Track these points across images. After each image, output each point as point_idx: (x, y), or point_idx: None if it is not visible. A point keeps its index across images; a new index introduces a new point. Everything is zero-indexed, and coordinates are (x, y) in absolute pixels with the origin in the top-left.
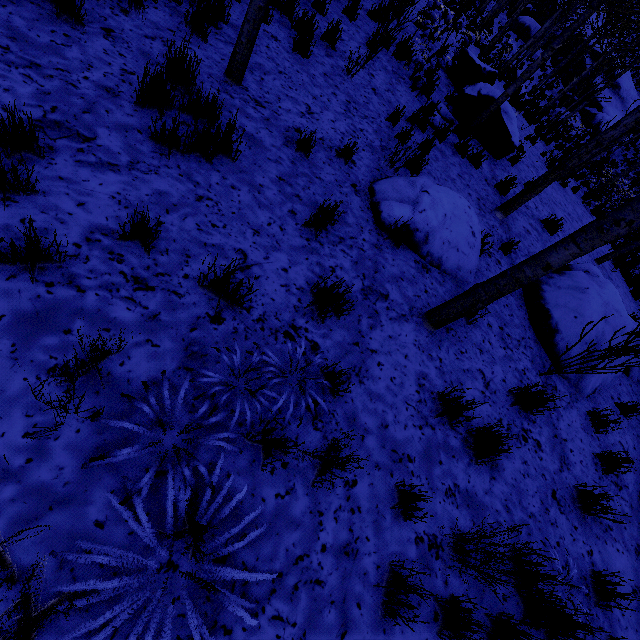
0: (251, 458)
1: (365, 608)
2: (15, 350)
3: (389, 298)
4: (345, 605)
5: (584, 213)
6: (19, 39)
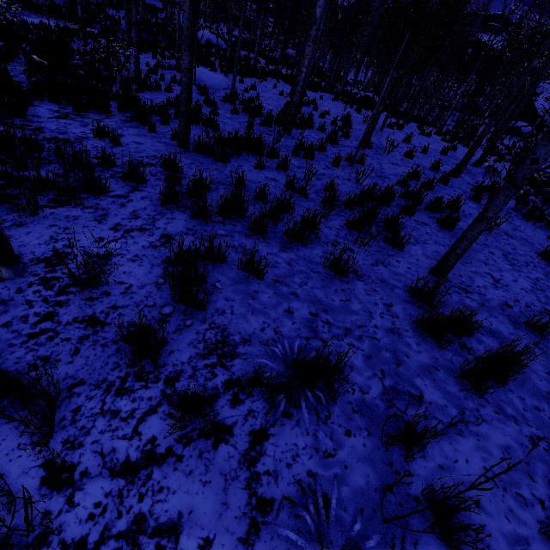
0: None
1: None
2: None
3: None
4: None
5: None
6: (327, 309)
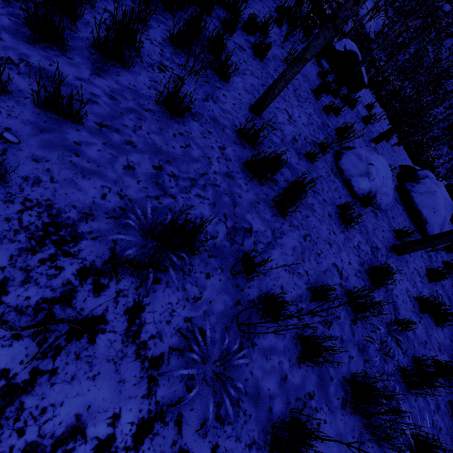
0: (402, 390)
1: (451, 427)
2: (328, 407)
3: (378, 248)
4: (448, 431)
5: (376, 103)
6: (170, 159)
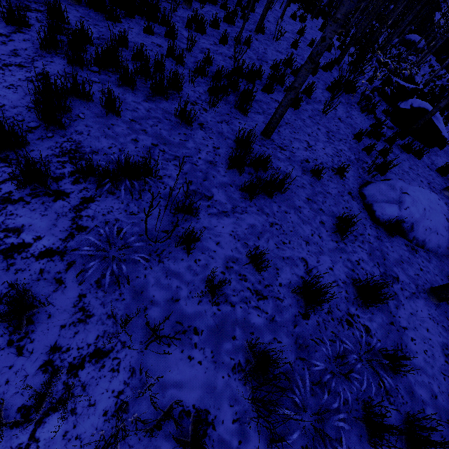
0: (358, 433)
1: None
2: (213, 355)
3: (399, 280)
4: None
5: None
6: (167, 143)
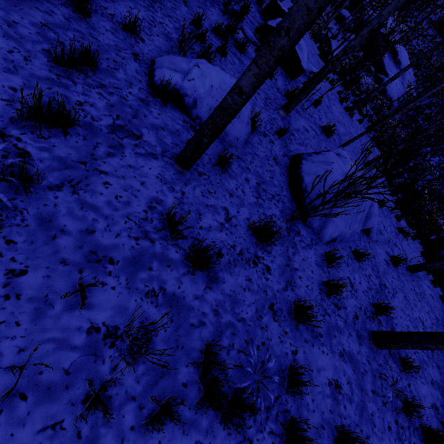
0: None
1: None
2: None
3: (141, 139)
4: None
5: (365, 137)
6: None
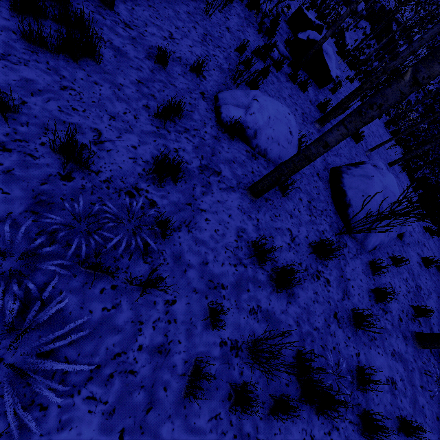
0: (84, 281)
1: (170, 391)
2: None
3: (221, 174)
4: (153, 389)
5: (384, 133)
6: None
